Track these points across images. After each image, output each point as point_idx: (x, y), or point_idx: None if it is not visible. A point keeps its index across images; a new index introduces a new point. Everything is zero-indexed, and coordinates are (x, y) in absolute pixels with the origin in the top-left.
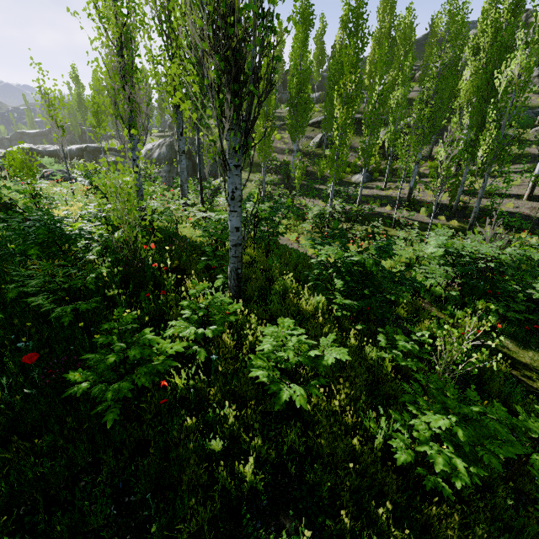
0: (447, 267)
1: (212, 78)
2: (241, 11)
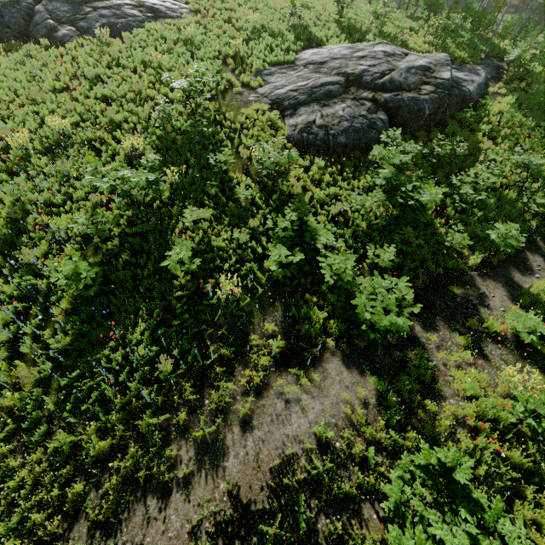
0: None
1: None
2: None
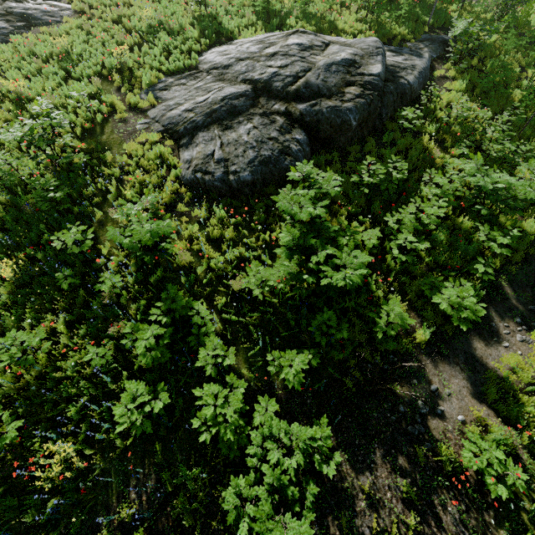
0: None
1: None
2: None
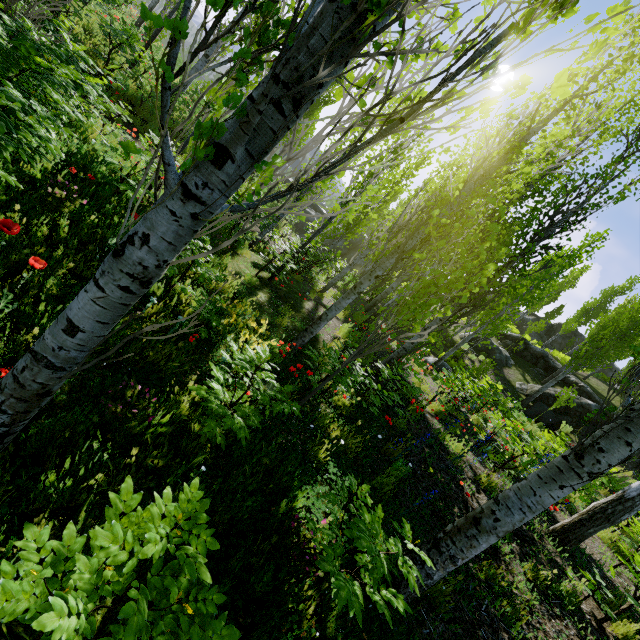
0: None
1: None
2: None
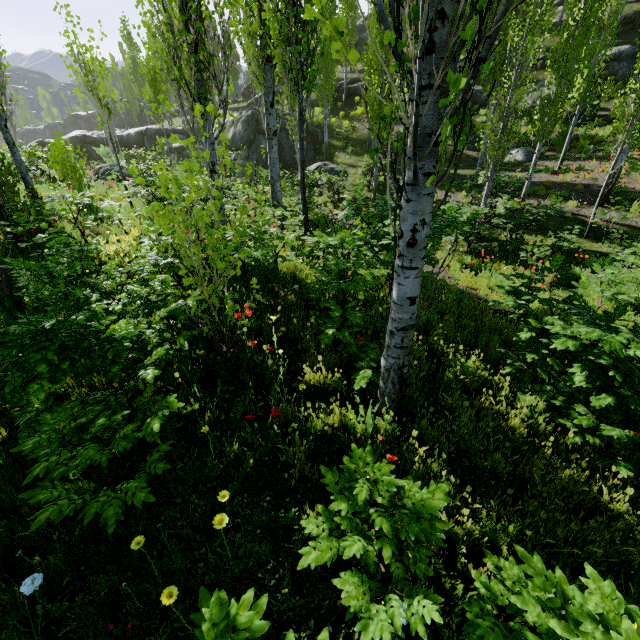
0: None
1: None
2: None
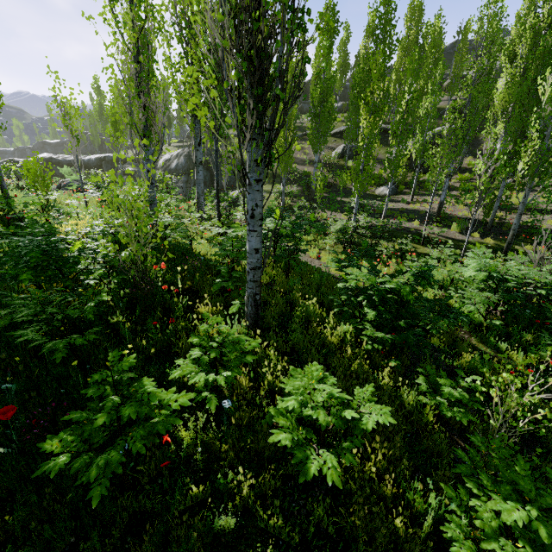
0: (490, 293)
1: (233, 81)
2: (268, 2)
